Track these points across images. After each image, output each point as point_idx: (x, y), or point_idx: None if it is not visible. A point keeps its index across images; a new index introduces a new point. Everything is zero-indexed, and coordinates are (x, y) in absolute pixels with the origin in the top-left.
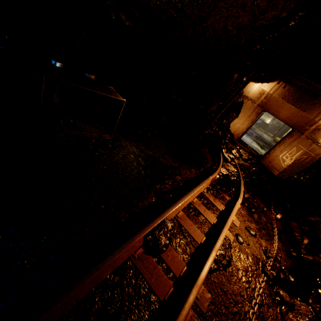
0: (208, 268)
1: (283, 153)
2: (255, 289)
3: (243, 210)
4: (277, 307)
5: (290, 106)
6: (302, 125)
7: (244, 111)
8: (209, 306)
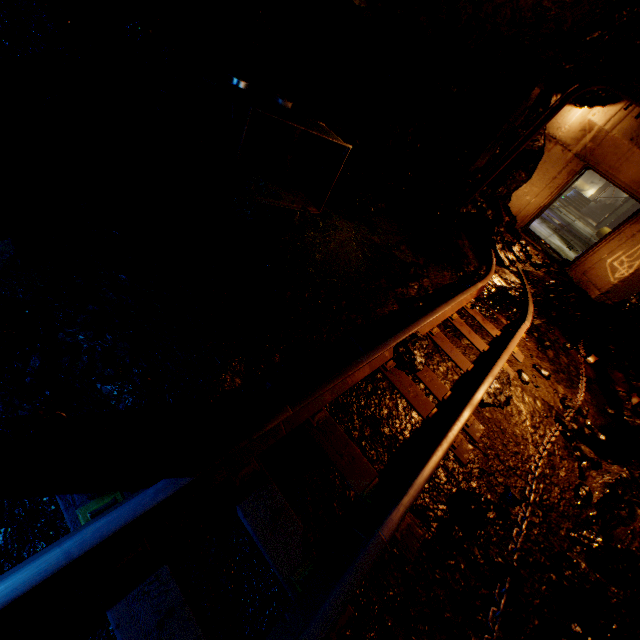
0: (484, 392)
1: (615, 255)
2: (543, 437)
3: (530, 343)
4: (575, 462)
5: None
6: None
7: (544, 169)
8: (482, 438)
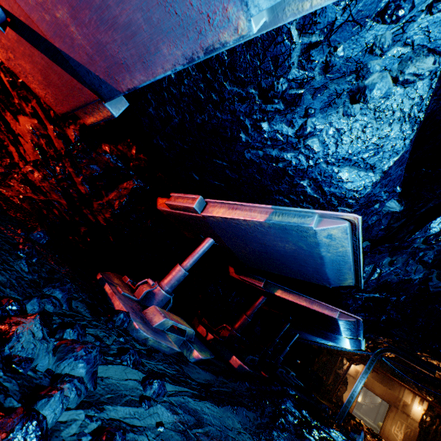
0: None
1: (393, 427)
2: None
3: None
4: None
5: (379, 384)
6: (394, 400)
7: (349, 384)
8: None
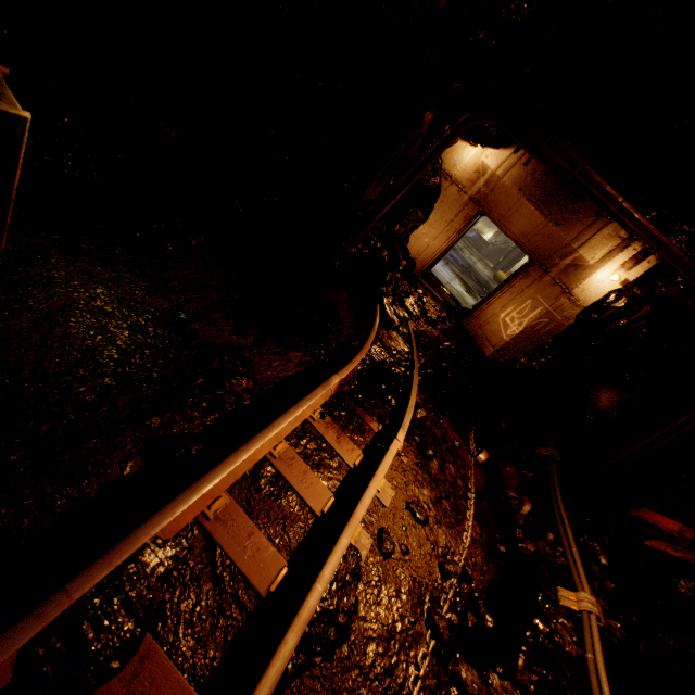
0: None
1: (508, 310)
2: (402, 689)
3: (408, 456)
4: None
5: (532, 210)
6: (549, 254)
7: (441, 209)
8: None
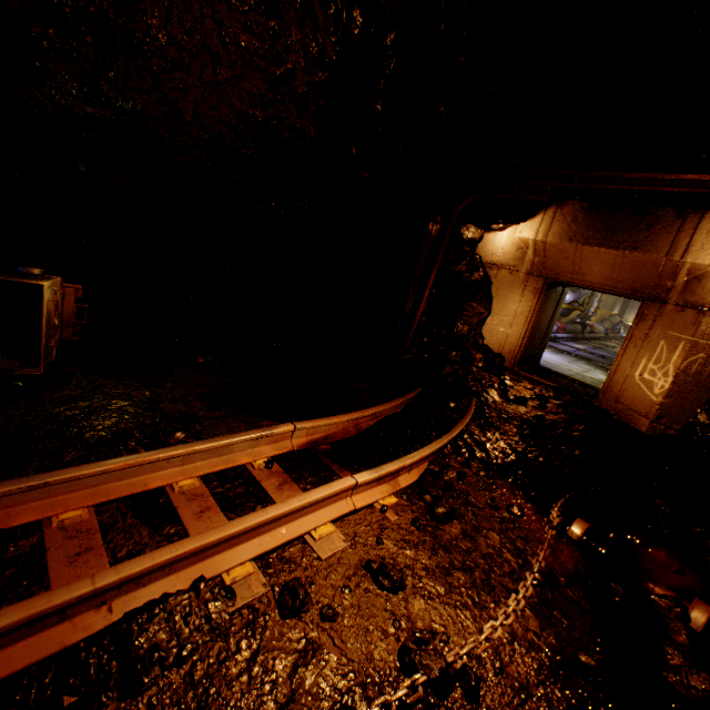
0: None
1: (640, 364)
2: None
3: (402, 514)
4: None
5: (596, 250)
6: (652, 282)
7: (501, 295)
8: None
